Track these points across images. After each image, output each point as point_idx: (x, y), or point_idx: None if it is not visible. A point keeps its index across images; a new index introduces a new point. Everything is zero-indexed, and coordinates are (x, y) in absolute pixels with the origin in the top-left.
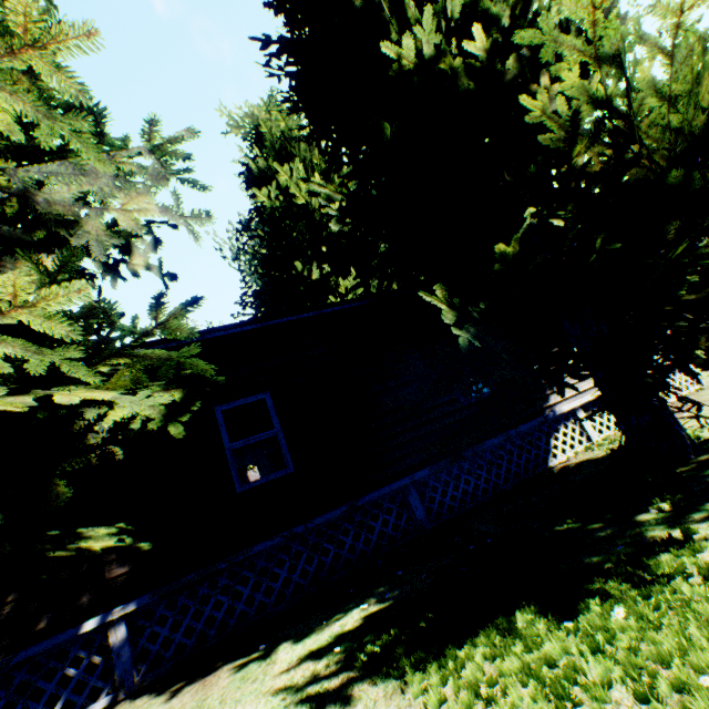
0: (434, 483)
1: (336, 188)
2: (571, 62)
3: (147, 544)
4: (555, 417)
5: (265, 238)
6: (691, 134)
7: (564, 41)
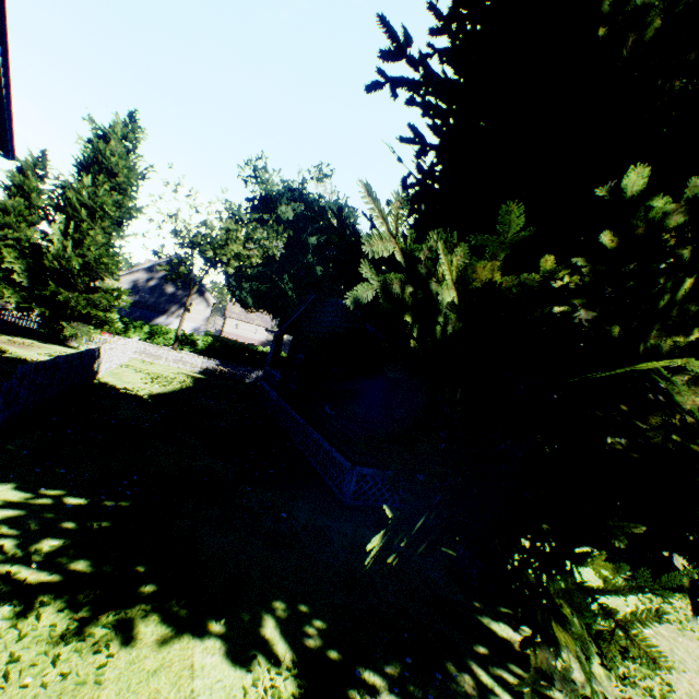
0: None
1: None
2: None
3: None
4: None
5: None
6: None
7: None
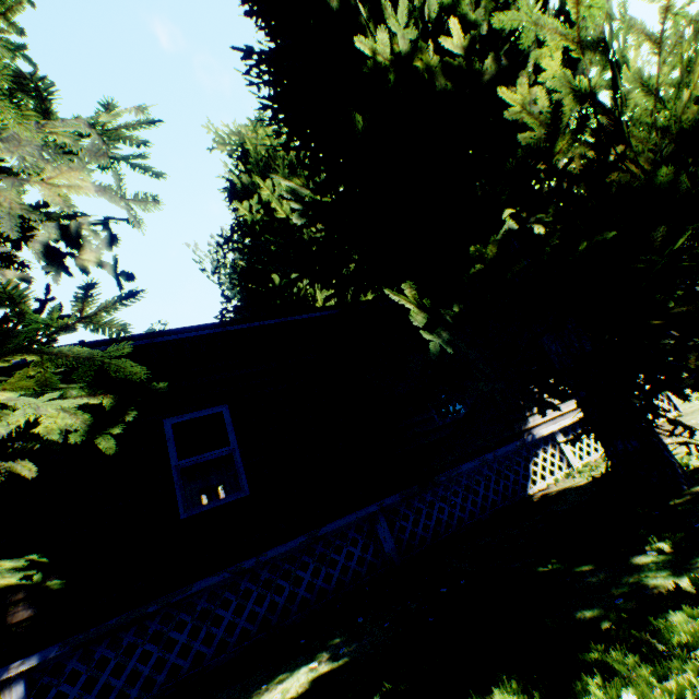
0: (406, 511)
1: (303, 183)
2: (552, 48)
3: (59, 582)
4: (534, 440)
5: (245, 252)
6: (678, 136)
7: (545, 23)
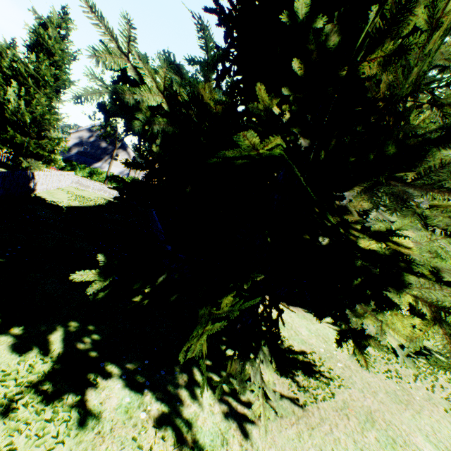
0: None
1: None
2: None
3: None
4: None
5: None
6: None
7: None
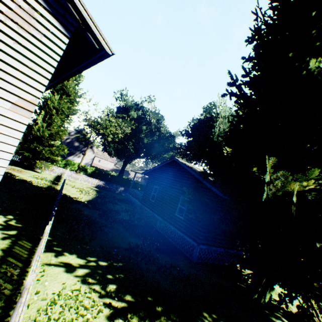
0: None
1: None
2: None
3: None
4: None
5: None
6: None
7: None
